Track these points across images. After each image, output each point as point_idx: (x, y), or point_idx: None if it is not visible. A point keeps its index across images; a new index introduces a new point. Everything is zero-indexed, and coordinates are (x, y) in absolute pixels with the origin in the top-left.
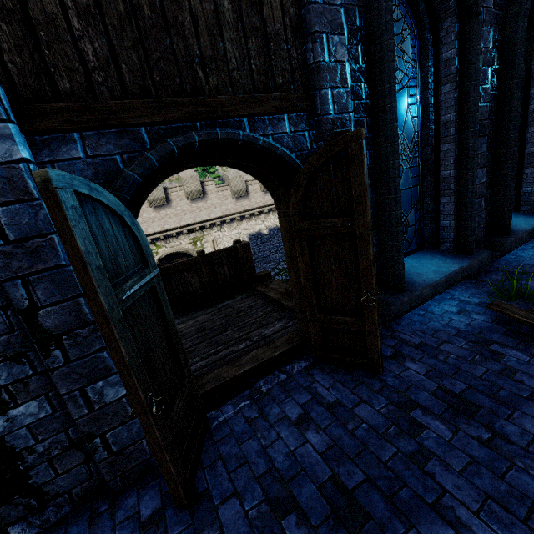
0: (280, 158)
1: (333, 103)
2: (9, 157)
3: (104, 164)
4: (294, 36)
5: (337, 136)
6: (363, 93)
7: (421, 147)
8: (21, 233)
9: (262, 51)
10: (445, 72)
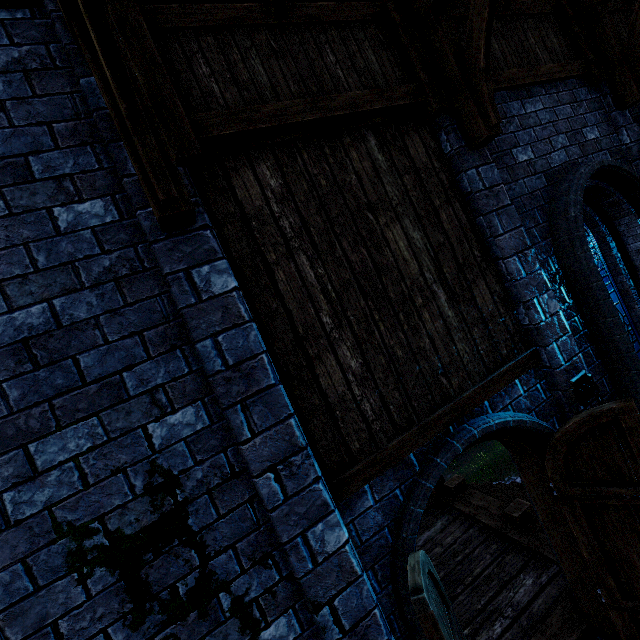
0: (529, 428)
1: (560, 354)
2: (338, 543)
3: (388, 503)
4: (504, 307)
5: (577, 385)
6: (579, 326)
7: (636, 328)
8: (352, 618)
9: (484, 334)
10: (639, 259)
